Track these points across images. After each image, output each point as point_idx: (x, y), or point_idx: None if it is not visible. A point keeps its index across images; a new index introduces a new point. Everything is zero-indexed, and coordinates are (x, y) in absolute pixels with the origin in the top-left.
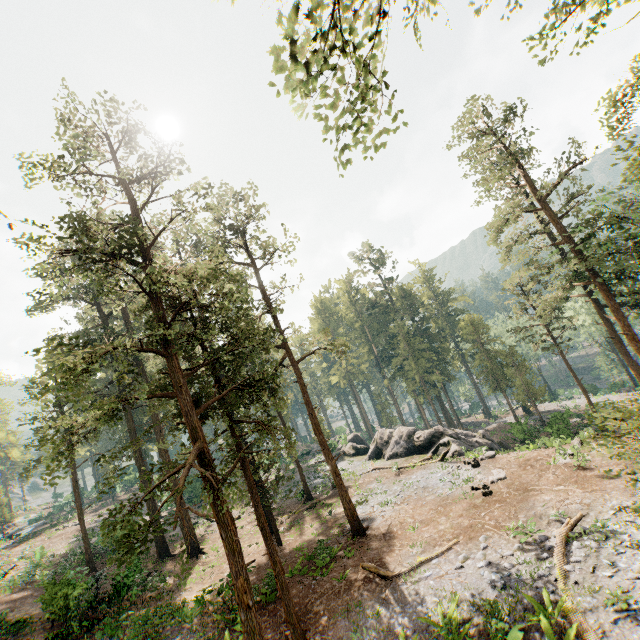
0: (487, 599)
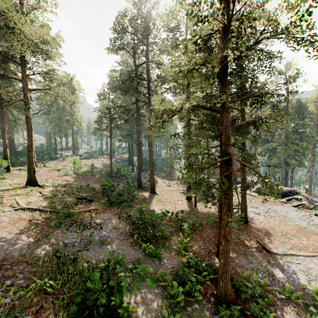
0: None
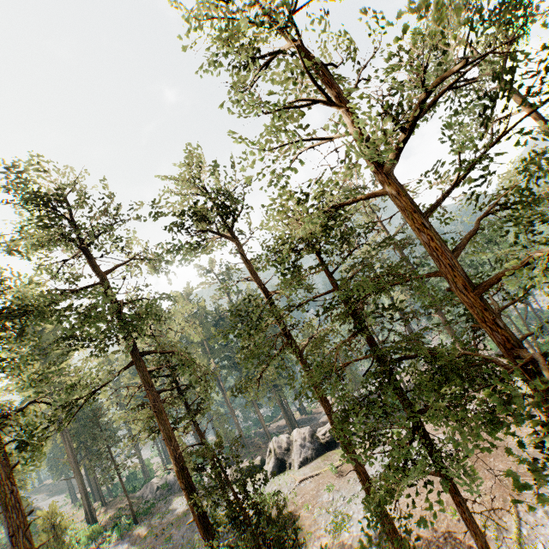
0: None
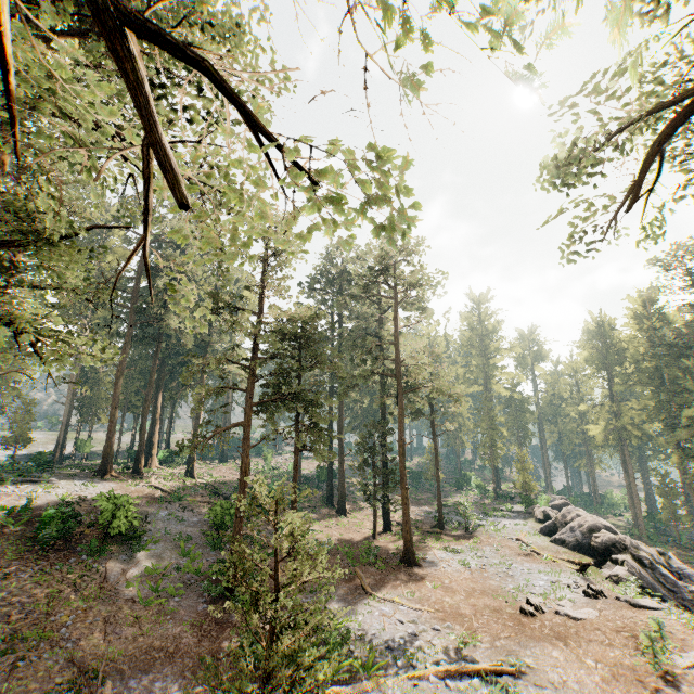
0: (349, 628)
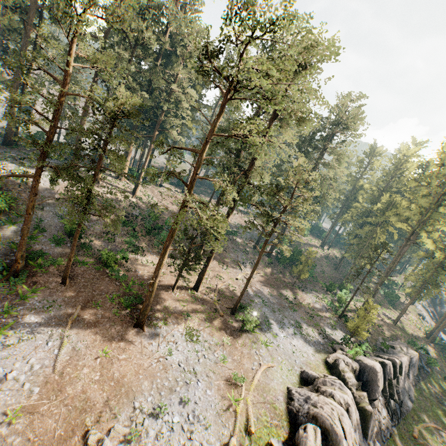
0: None
